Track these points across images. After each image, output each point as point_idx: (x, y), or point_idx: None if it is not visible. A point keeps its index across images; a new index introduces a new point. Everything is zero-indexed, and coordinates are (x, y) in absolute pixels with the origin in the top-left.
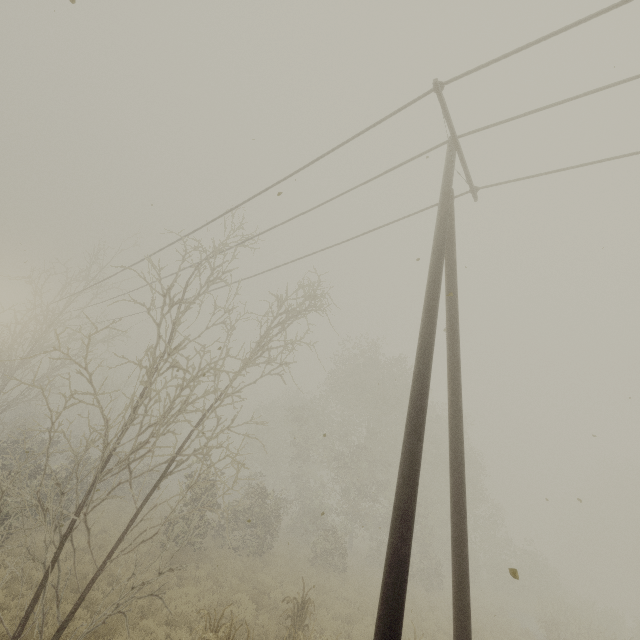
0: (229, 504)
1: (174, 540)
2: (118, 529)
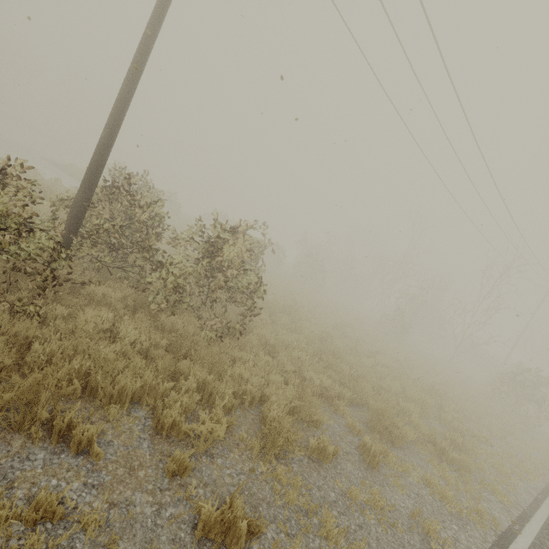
0: None
1: None
2: None
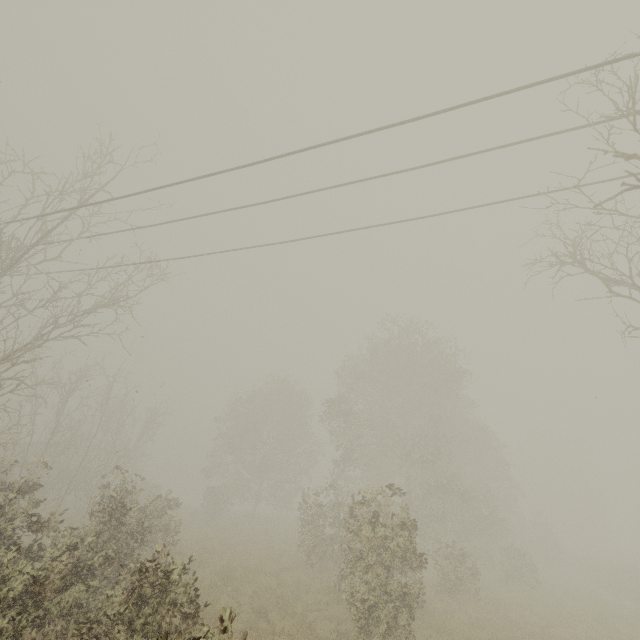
0: (343, 540)
1: (387, 634)
2: (236, 632)
